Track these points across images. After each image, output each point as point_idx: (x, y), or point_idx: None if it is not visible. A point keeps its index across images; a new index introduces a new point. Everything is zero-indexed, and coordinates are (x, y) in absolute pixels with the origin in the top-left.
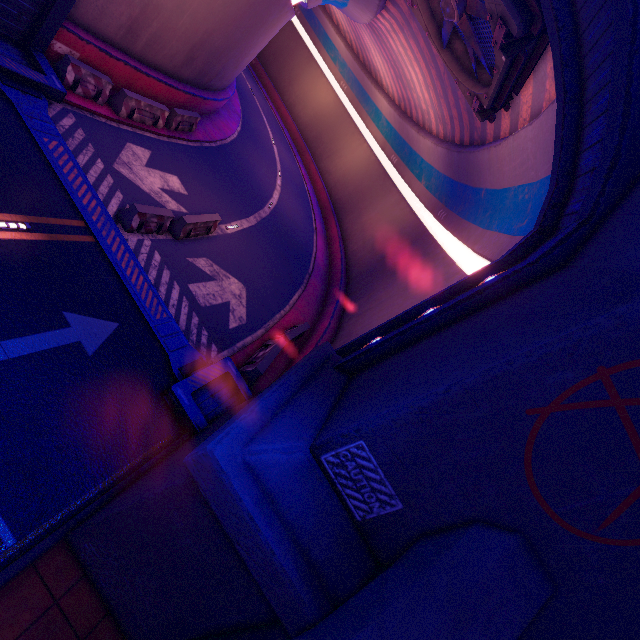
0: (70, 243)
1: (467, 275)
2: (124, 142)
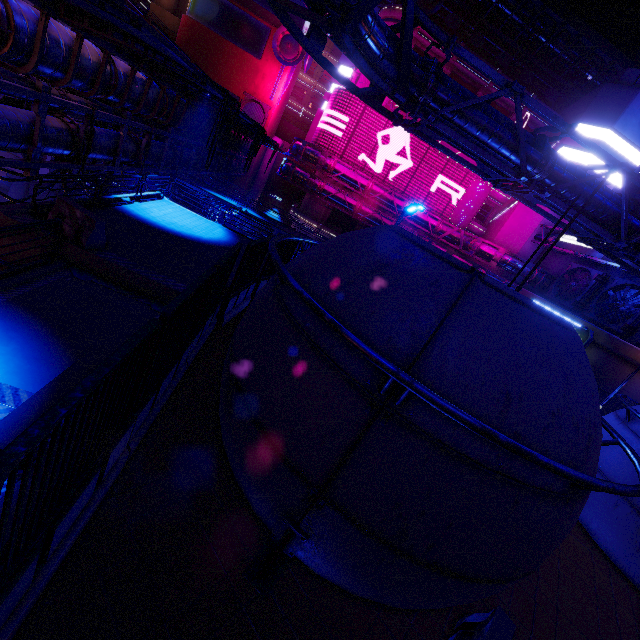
0: None
1: None
2: None
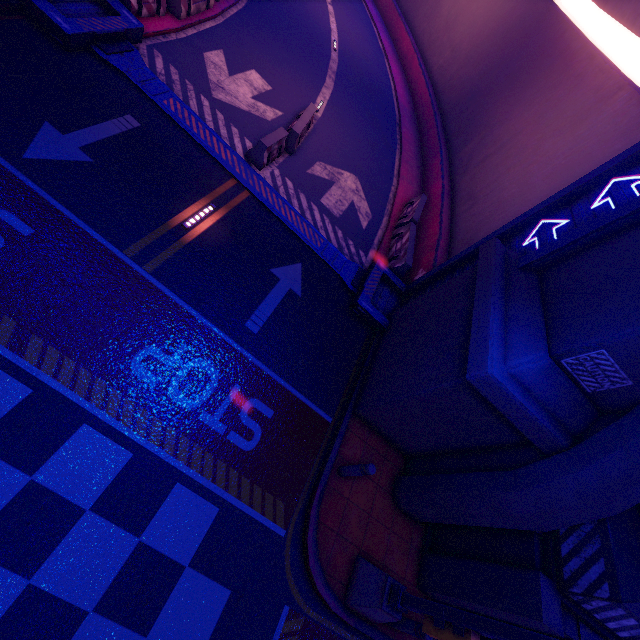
0: (239, 206)
1: None
2: (201, 55)
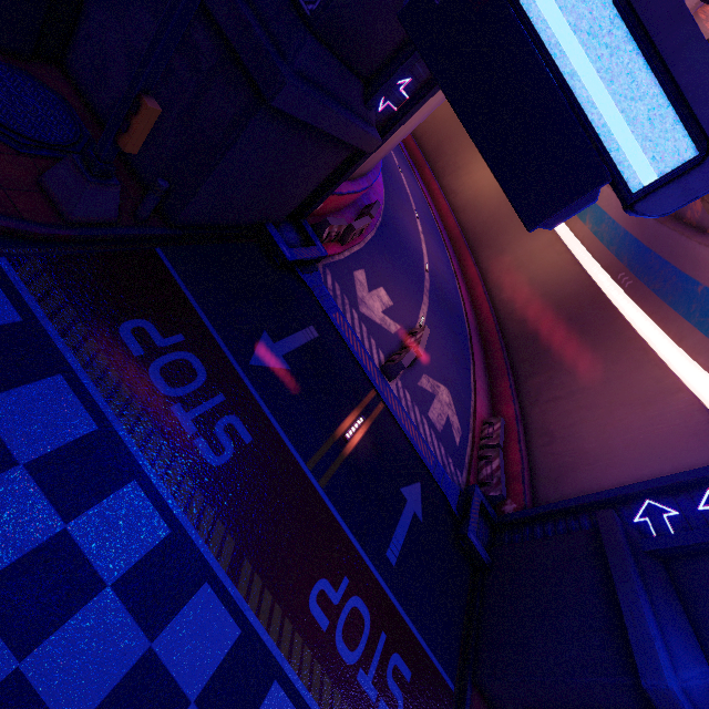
0: (378, 418)
1: (700, 402)
2: (352, 273)
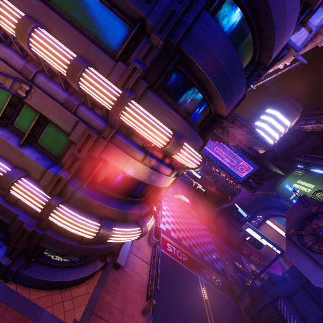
0: (245, 271)
1: None
2: (250, 263)
